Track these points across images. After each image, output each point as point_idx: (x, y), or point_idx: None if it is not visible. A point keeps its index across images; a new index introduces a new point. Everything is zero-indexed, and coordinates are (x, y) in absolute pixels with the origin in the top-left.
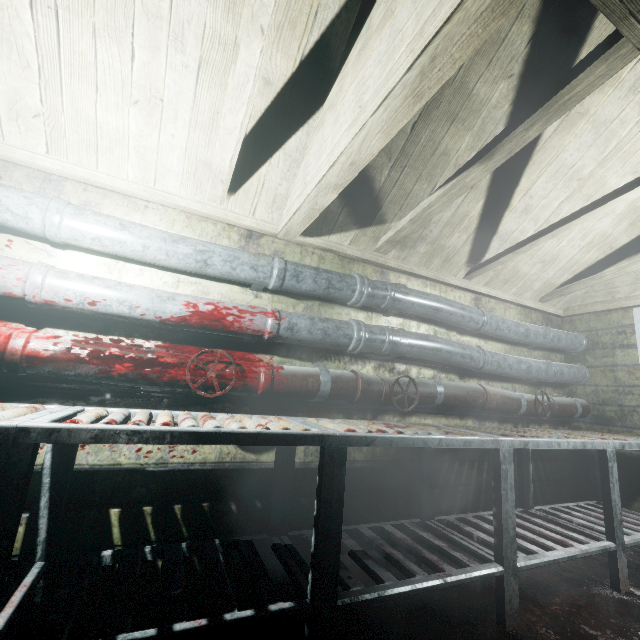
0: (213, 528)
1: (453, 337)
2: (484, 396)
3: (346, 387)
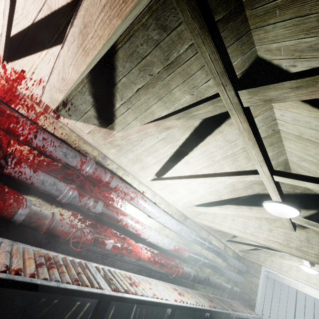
0: (149, 318)
1: (216, 259)
2: (221, 285)
3: (195, 278)
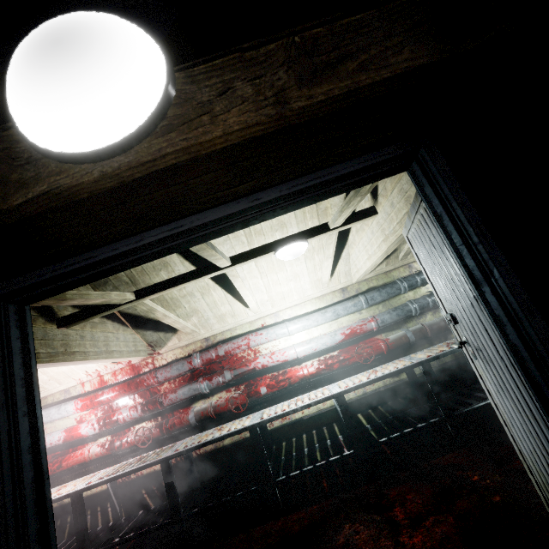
0: (397, 411)
1: None
2: None
3: (421, 333)
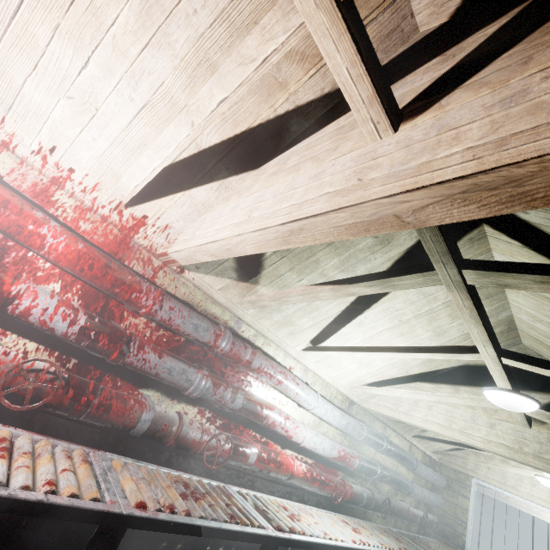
0: None
1: (398, 468)
2: (408, 512)
3: (370, 502)
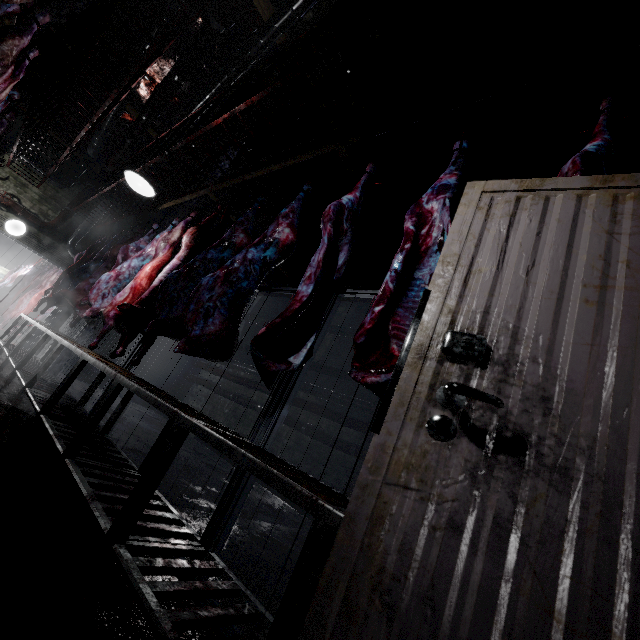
0: None
1: None
2: None
3: None
